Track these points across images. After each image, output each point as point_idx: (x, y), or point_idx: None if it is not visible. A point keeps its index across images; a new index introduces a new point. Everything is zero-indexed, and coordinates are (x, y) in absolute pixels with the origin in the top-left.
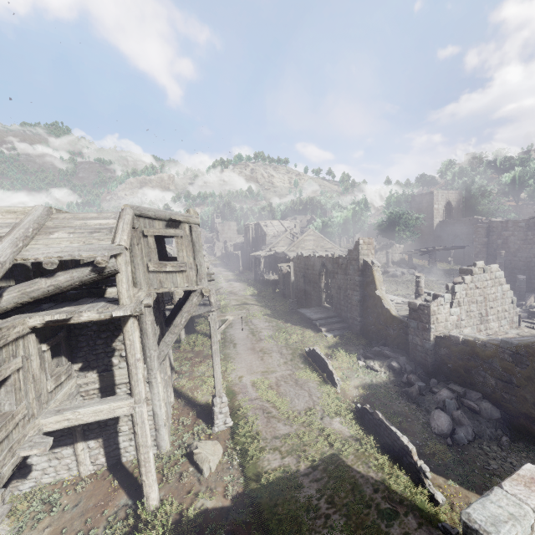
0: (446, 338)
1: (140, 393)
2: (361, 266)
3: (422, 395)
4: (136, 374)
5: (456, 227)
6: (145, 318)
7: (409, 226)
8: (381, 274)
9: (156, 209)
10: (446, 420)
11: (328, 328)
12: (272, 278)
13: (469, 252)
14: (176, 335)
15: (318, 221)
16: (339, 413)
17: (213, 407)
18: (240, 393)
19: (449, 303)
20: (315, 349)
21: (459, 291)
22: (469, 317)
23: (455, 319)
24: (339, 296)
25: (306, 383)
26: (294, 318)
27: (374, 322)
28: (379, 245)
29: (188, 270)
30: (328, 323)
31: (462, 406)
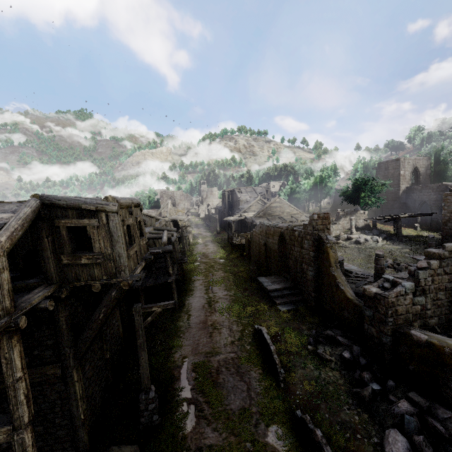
0: (407, 335)
1: (20, 417)
2: (316, 241)
3: (376, 401)
4: (15, 396)
5: (424, 193)
6: (57, 314)
7: (373, 192)
8: (344, 240)
9: (69, 197)
10: (404, 446)
11: (283, 301)
12: (239, 242)
13: (437, 218)
14: (95, 331)
15: (287, 188)
16: (275, 421)
17: (139, 403)
18: (178, 379)
19: (411, 292)
20: (262, 330)
21: (424, 278)
22: (436, 306)
23: (418, 309)
24: (296, 268)
25: (247, 372)
26: (253, 286)
27: (329, 300)
28: (343, 211)
29: (106, 261)
30: (284, 295)
31: (426, 426)
